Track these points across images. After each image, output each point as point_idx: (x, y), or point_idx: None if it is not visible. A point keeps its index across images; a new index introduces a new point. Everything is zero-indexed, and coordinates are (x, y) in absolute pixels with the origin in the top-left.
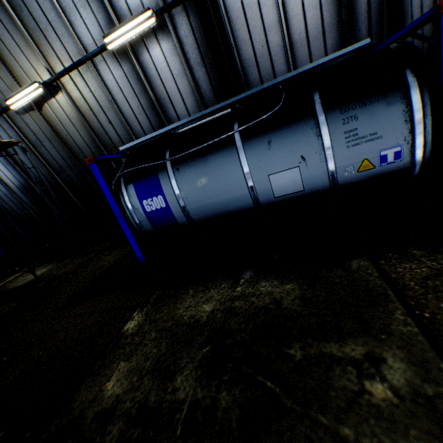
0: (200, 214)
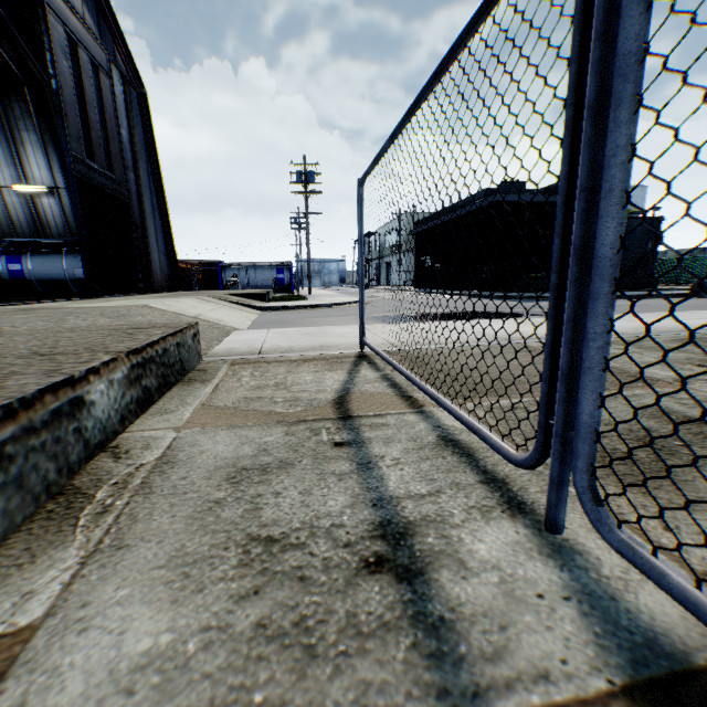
0: (41, 278)
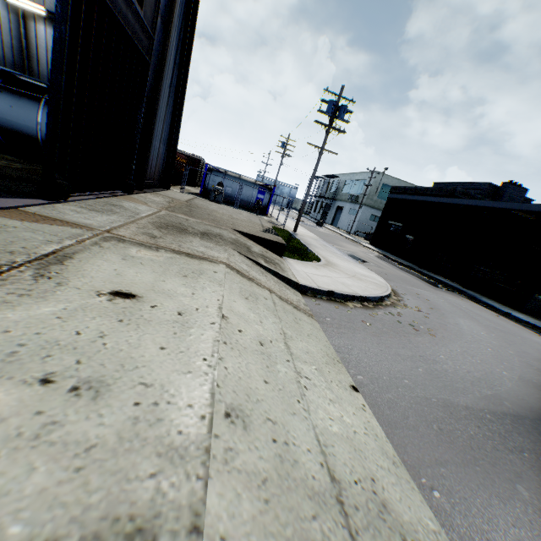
0: (3, 123)
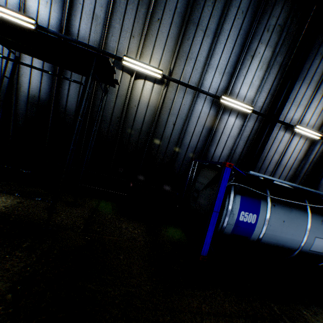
0: (267, 239)
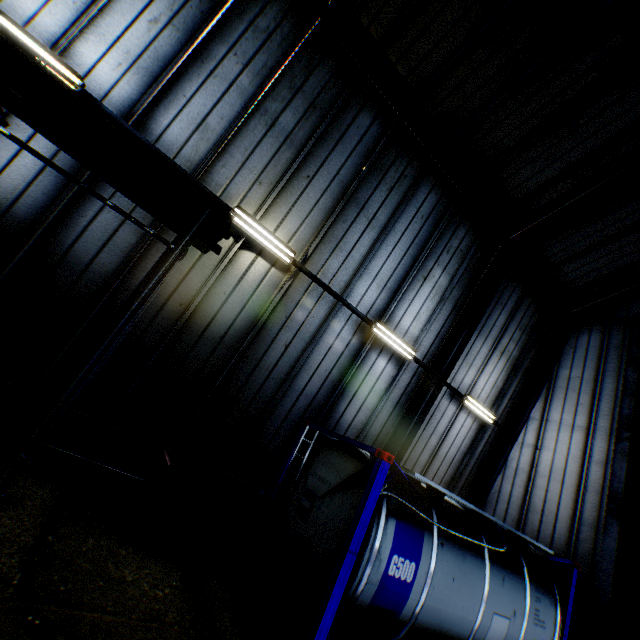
0: (427, 617)
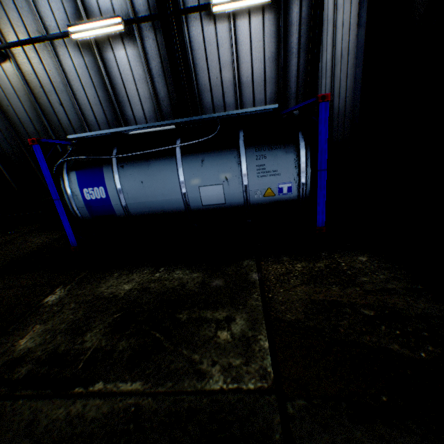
0: (138, 210)
